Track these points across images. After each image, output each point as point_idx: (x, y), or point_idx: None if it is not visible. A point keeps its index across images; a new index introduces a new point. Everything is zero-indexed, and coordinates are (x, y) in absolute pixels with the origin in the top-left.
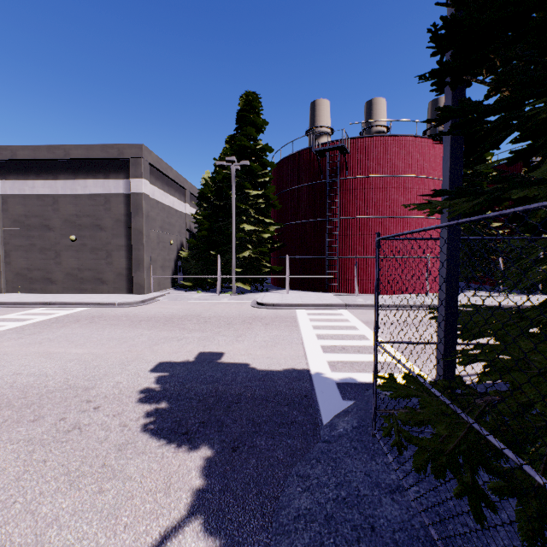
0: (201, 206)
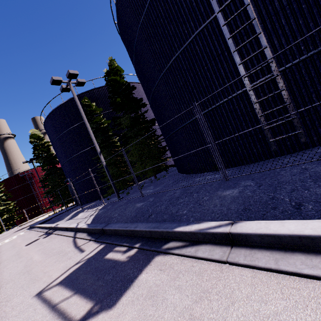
0: None
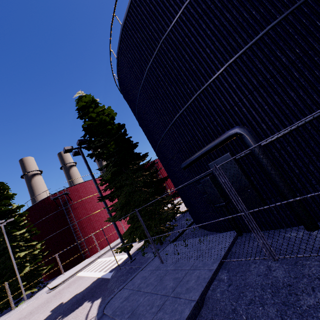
0: None
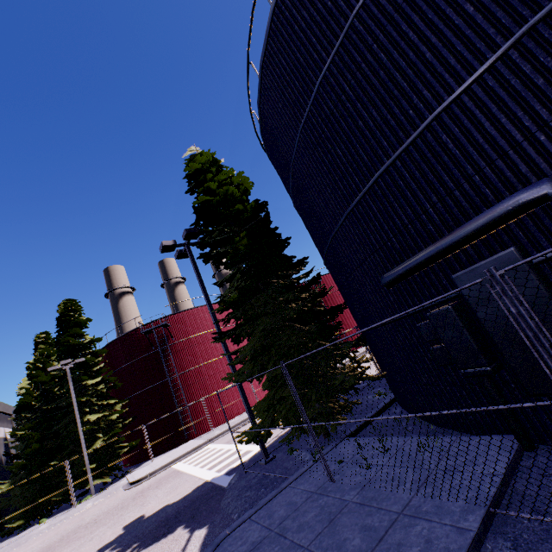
0: (22, 418)
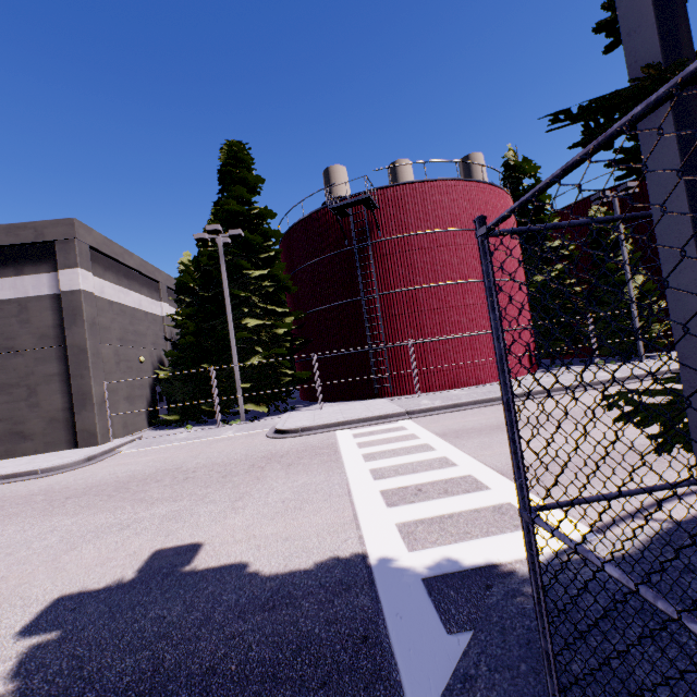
0: (182, 302)
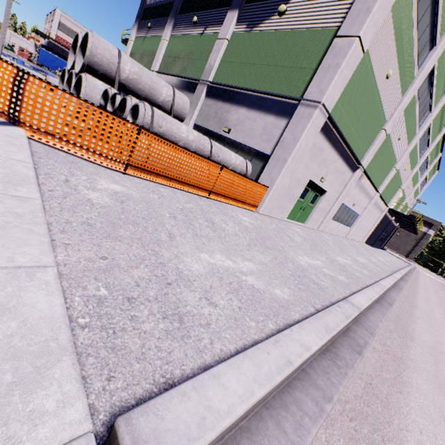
0: (443, 242)
